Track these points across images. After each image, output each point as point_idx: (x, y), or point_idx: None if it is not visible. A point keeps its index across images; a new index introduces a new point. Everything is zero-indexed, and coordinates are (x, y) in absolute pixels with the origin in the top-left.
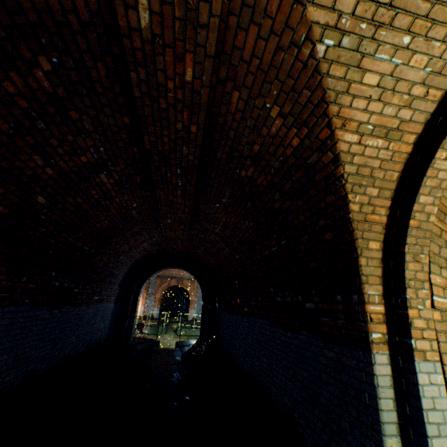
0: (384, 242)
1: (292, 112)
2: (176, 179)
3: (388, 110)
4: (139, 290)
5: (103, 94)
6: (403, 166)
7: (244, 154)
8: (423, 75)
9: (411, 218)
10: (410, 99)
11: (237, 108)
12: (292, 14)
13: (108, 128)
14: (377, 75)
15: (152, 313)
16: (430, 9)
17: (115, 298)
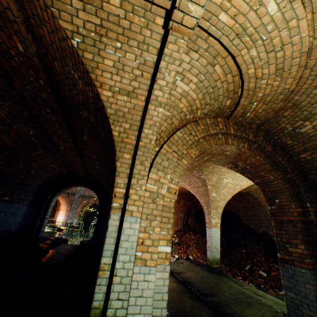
0: (134, 155)
1: (82, 77)
2: (50, 116)
3: (125, 81)
4: (51, 199)
5: None
6: (142, 113)
7: (79, 102)
8: (136, 64)
9: (140, 141)
10: (135, 76)
11: (61, 72)
12: (55, 23)
13: None
14: (112, 61)
15: (73, 222)
16: (123, 31)
17: (29, 203)
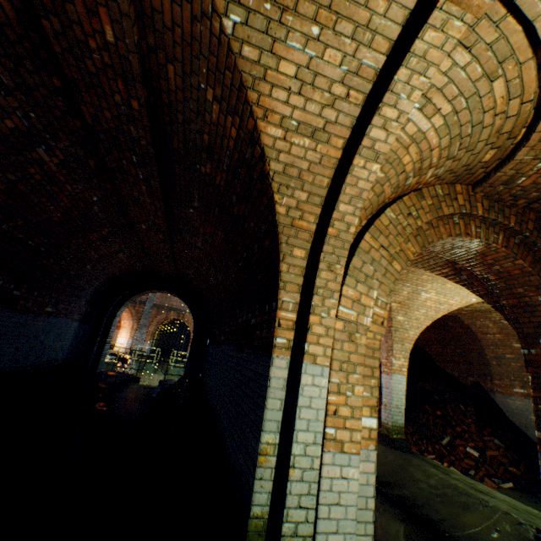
0: (311, 252)
1: (224, 97)
2: (135, 170)
3: (312, 107)
4: (115, 312)
5: (19, 43)
6: (334, 173)
7: (199, 145)
8: (341, 74)
9: (330, 226)
10: (332, 98)
11: (177, 86)
12: None
13: (36, 89)
14: (294, 65)
15: (142, 349)
16: (332, 0)
17: (81, 317)
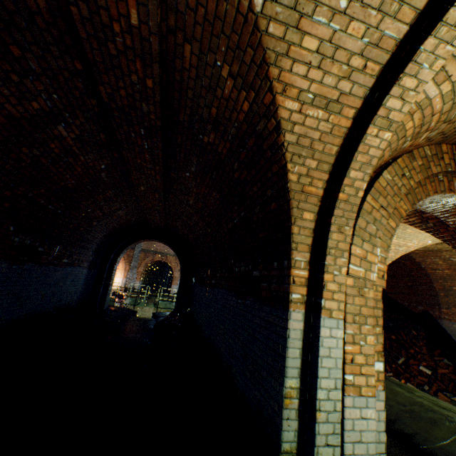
0: (318, 214)
1: (241, 73)
2: (141, 141)
3: (328, 80)
4: (116, 259)
5: (47, 30)
6: (342, 141)
7: (205, 118)
8: (361, 46)
9: (341, 192)
10: (349, 70)
11: (191, 64)
12: None
13: (59, 73)
14: (316, 40)
15: (134, 286)
16: None
17: (89, 264)
